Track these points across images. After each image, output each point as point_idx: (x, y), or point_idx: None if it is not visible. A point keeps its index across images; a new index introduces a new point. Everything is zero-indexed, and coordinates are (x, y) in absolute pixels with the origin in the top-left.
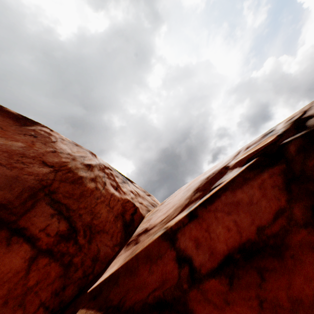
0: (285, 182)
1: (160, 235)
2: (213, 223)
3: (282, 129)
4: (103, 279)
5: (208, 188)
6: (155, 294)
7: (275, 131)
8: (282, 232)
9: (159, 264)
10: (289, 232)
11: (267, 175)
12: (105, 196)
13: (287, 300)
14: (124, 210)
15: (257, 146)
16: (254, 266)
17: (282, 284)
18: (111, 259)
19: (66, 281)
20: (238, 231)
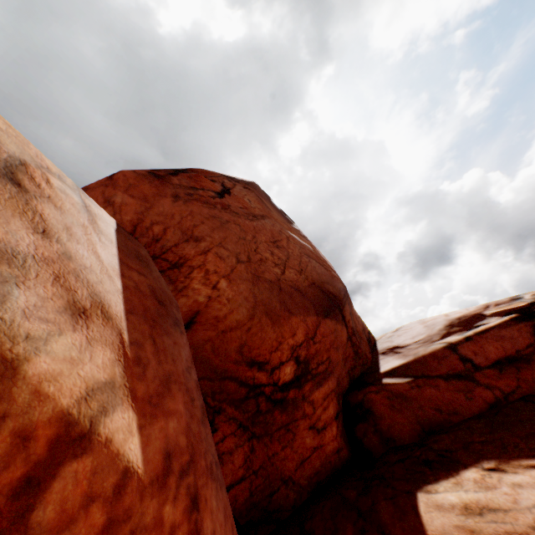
0: (534, 331)
1: (441, 345)
2: (485, 344)
3: (531, 299)
4: (393, 365)
5: (468, 325)
6: (452, 371)
7: (524, 299)
8: (530, 353)
9: (445, 361)
10: (534, 354)
11: (522, 325)
12: (353, 310)
13: (530, 378)
14: (363, 328)
15: (510, 306)
16: (513, 365)
17: (528, 373)
18: (372, 360)
19: (355, 363)
20: (503, 350)
